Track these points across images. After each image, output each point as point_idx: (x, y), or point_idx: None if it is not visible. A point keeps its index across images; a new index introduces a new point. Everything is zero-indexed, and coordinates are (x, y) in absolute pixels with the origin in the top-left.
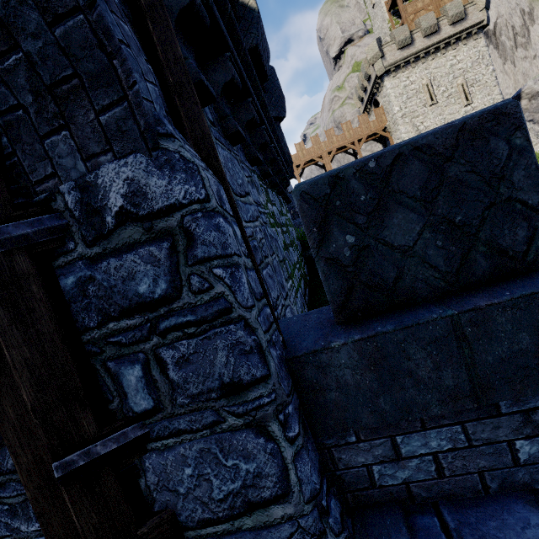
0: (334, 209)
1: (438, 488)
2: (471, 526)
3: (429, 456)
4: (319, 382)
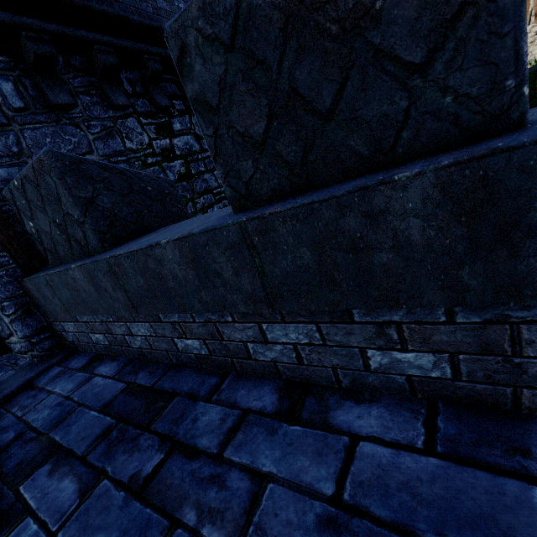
0: (19, 206)
1: (82, 346)
2: (75, 360)
3: (73, 333)
4: (30, 294)
